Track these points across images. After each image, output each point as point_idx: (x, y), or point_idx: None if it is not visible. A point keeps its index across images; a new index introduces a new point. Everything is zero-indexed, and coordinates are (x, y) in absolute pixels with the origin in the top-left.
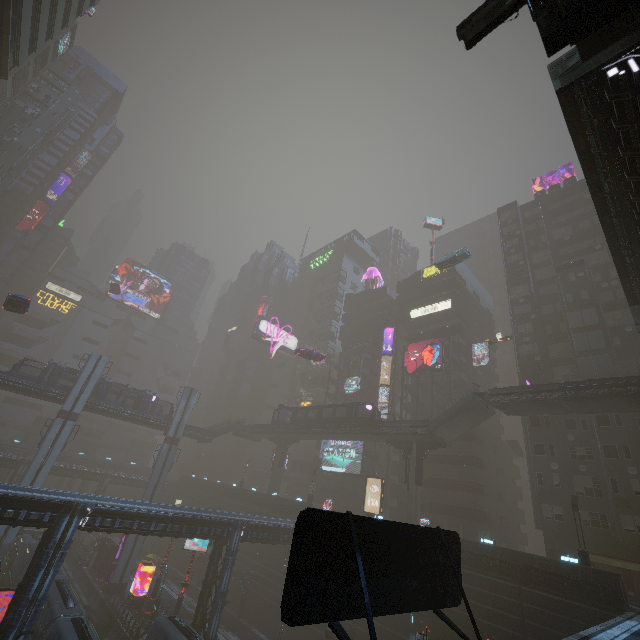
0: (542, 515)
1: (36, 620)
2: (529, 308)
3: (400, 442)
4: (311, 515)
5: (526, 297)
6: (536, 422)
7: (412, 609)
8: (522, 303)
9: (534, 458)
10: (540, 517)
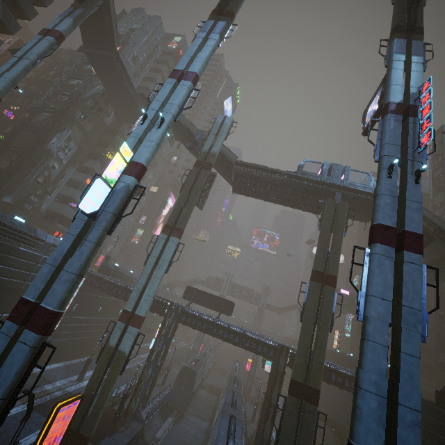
0: (437, 360)
1: (200, 343)
2: (443, 210)
3: (354, 311)
4: (189, 286)
5: (441, 202)
6: (440, 295)
7: (211, 309)
8: (439, 207)
9: (436, 321)
10: (436, 361)
